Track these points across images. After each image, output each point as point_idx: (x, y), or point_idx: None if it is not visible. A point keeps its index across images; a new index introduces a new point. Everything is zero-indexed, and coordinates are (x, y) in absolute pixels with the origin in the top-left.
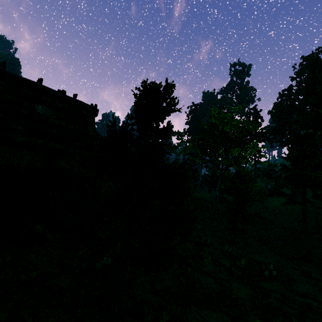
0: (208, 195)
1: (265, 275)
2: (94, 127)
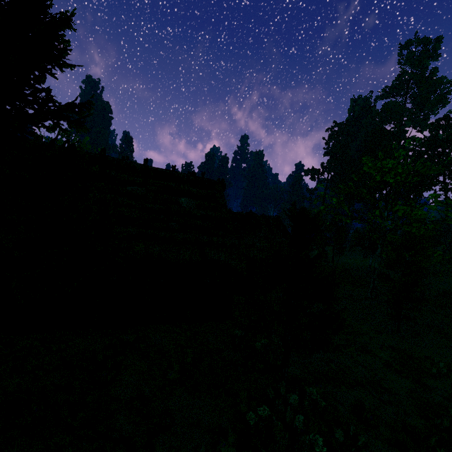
0: (364, 261)
1: (432, 373)
2: (226, 208)
